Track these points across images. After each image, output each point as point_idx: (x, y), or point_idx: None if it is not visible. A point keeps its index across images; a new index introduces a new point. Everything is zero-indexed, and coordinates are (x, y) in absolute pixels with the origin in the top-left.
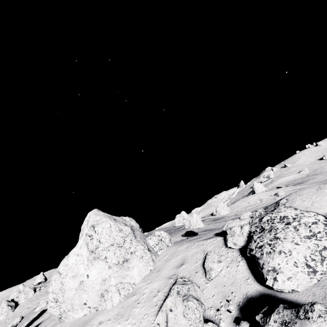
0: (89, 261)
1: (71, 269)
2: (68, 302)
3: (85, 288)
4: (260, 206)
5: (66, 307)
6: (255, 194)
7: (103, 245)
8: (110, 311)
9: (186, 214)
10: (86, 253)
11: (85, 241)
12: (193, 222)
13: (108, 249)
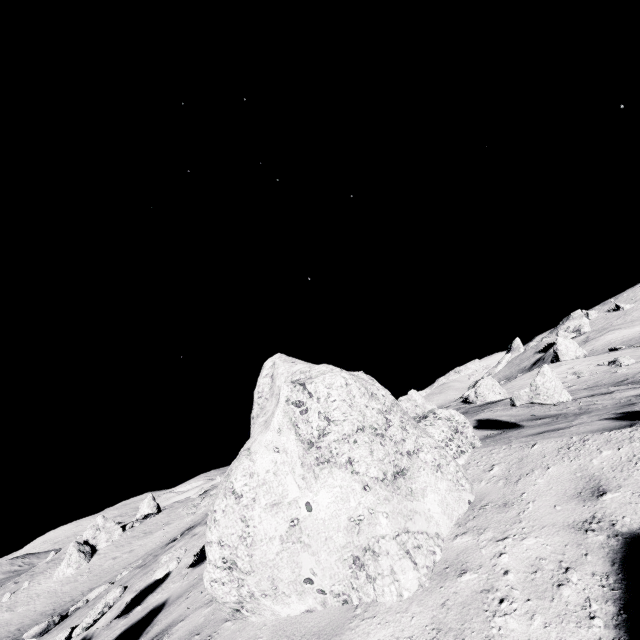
0: (307, 469)
1: (265, 484)
2: (262, 572)
3: (305, 540)
4: (578, 386)
5: (256, 586)
6: (562, 362)
7: (339, 428)
8: (400, 614)
9: (420, 396)
10: (294, 446)
11: (288, 418)
12: (548, 387)
13: (353, 440)
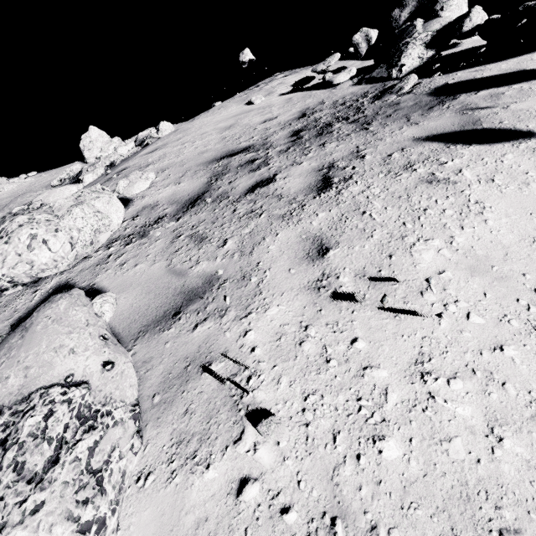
0: None
1: None
2: None
3: None
4: None
5: None
6: None
7: None
8: None
9: None
10: None
11: None
12: None
13: None
